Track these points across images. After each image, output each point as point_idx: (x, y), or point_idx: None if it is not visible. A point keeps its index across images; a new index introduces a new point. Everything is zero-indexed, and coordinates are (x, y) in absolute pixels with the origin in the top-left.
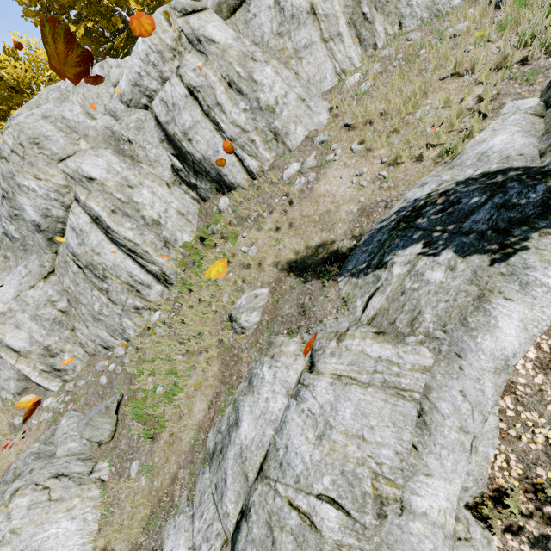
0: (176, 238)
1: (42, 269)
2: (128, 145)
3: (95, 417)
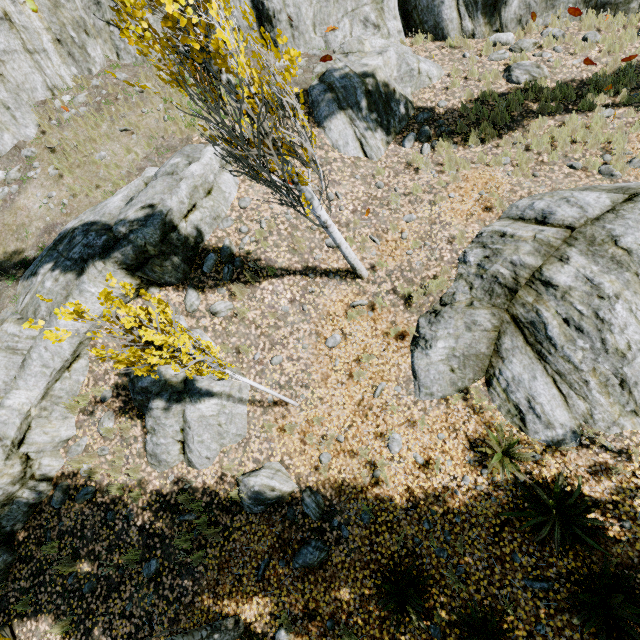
0: None
1: None
2: None
3: None
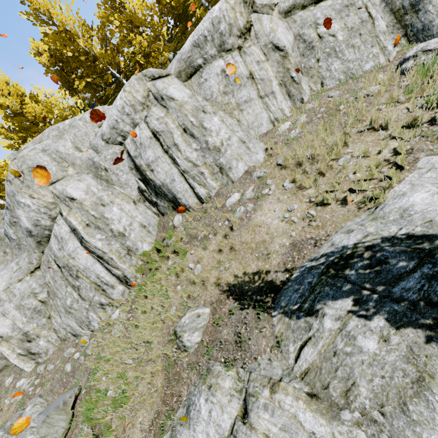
0: (137, 247)
1: (30, 266)
2: (105, 172)
3: (52, 414)
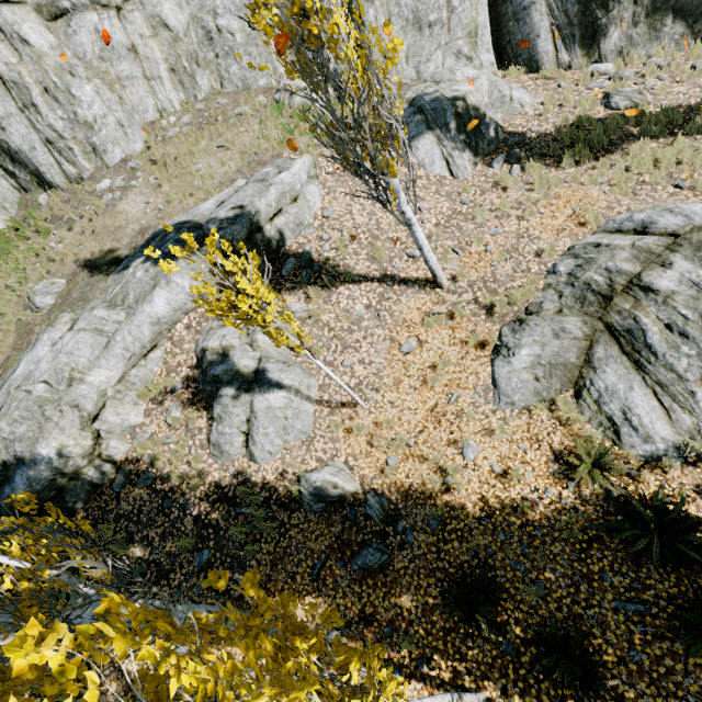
0: None
1: None
2: None
3: None
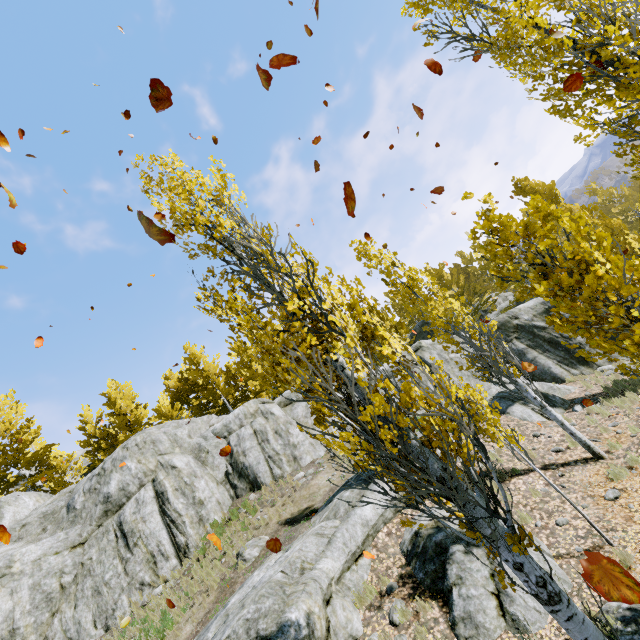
0: (209, 517)
1: (78, 538)
2: (205, 454)
3: None
